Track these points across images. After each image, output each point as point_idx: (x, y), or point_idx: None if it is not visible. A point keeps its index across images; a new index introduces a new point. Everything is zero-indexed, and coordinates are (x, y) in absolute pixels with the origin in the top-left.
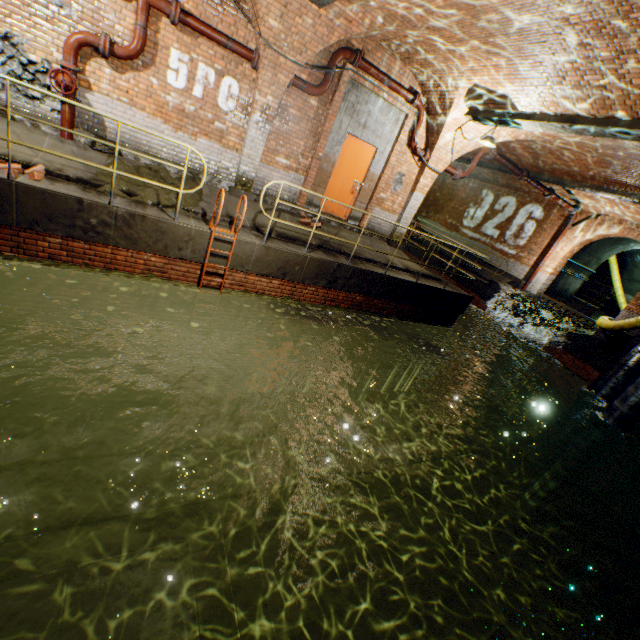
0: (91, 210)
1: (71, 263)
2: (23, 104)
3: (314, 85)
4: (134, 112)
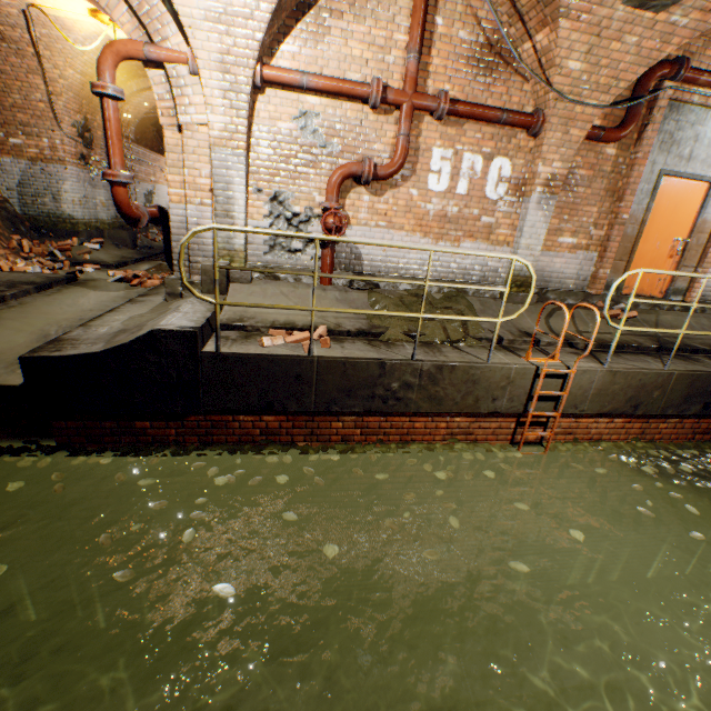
0: (392, 372)
1: (363, 442)
2: (285, 260)
3: (610, 128)
4: (391, 234)
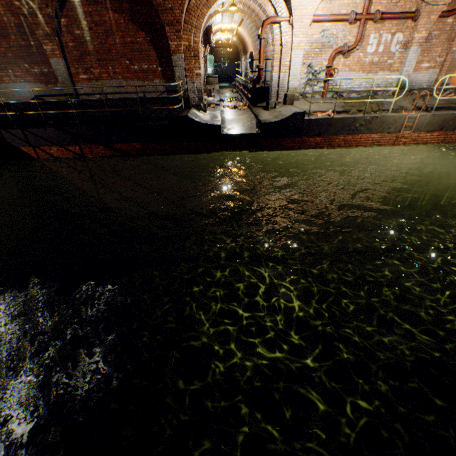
0: (356, 121)
1: (343, 147)
2: (309, 90)
3: (450, 10)
4: (349, 74)
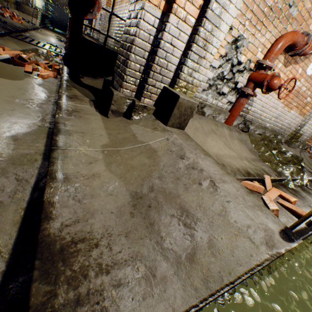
0: None
1: None
2: (212, 99)
3: None
4: (271, 96)
